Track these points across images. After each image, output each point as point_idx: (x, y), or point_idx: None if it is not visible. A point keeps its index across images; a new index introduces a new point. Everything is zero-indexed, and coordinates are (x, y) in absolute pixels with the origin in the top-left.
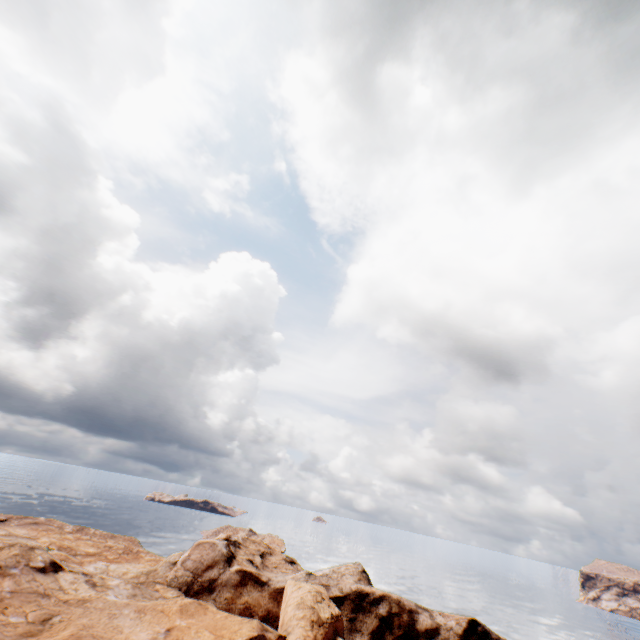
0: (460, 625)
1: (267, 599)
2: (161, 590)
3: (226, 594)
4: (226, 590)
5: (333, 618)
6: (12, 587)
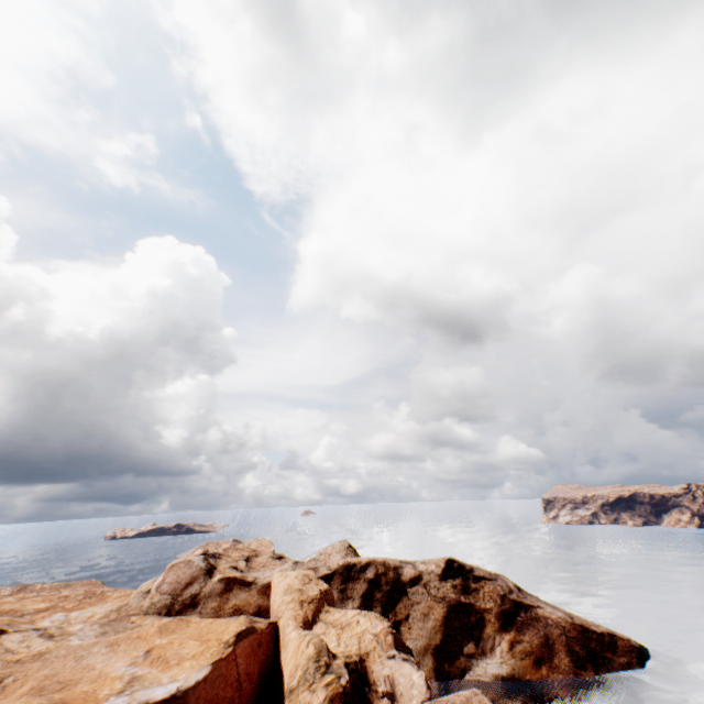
0: (439, 567)
1: (256, 596)
2: (138, 621)
3: (212, 604)
4: (211, 600)
5: (322, 593)
6: None
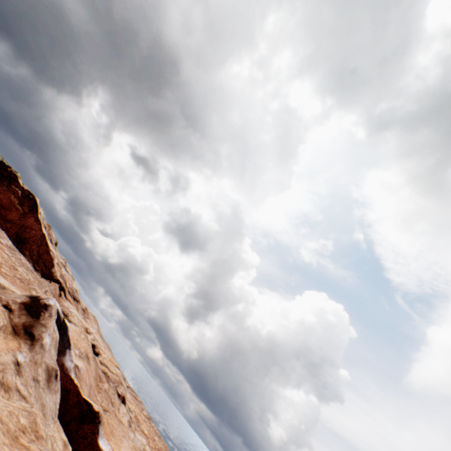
0: None
1: None
2: None
3: None
4: None
5: None
6: (107, 388)
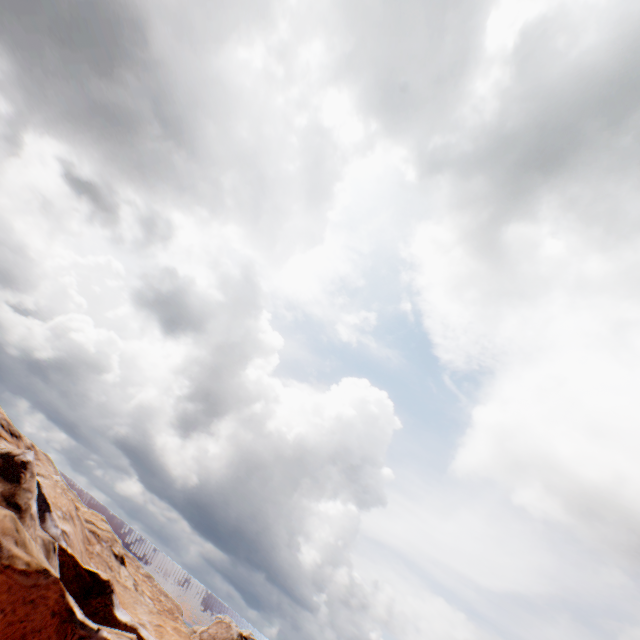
0: None
1: None
2: None
3: None
4: None
5: None
6: (99, 550)
